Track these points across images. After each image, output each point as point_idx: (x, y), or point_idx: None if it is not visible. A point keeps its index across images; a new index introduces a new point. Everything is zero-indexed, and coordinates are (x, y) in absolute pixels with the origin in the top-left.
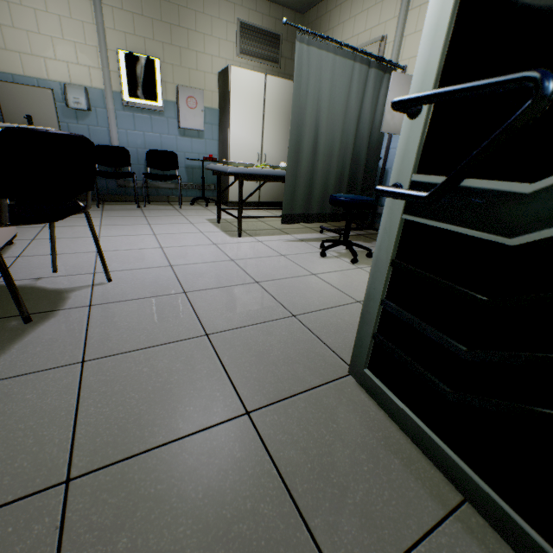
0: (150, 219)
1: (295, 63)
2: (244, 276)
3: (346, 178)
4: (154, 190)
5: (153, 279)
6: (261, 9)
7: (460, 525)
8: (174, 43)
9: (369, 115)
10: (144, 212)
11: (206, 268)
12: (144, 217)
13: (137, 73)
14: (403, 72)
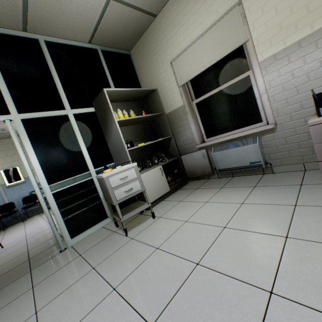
0: (26, 224)
1: None
2: (49, 227)
3: None
4: (30, 211)
5: (18, 241)
6: None
7: (55, 245)
8: None
9: None
10: (25, 223)
11: (38, 230)
12: (24, 224)
13: (10, 174)
14: None
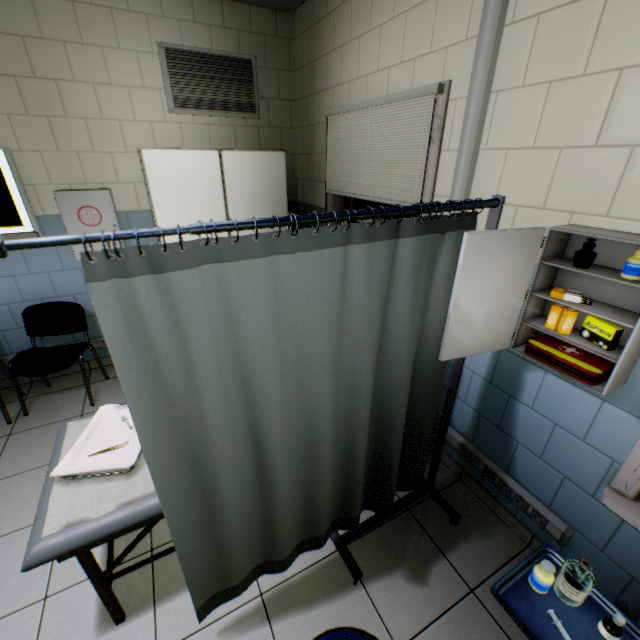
0: None
1: (109, 343)
2: None
3: (359, 465)
4: None
5: None
6: (205, 15)
7: None
8: (34, 111)
9: (406, 337)
10: (2, 455)
11: None
12: None
13: None
14: (496, 210)
